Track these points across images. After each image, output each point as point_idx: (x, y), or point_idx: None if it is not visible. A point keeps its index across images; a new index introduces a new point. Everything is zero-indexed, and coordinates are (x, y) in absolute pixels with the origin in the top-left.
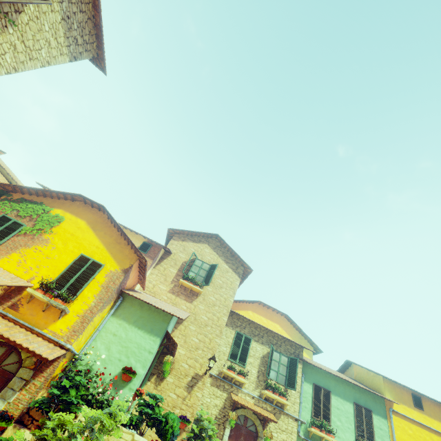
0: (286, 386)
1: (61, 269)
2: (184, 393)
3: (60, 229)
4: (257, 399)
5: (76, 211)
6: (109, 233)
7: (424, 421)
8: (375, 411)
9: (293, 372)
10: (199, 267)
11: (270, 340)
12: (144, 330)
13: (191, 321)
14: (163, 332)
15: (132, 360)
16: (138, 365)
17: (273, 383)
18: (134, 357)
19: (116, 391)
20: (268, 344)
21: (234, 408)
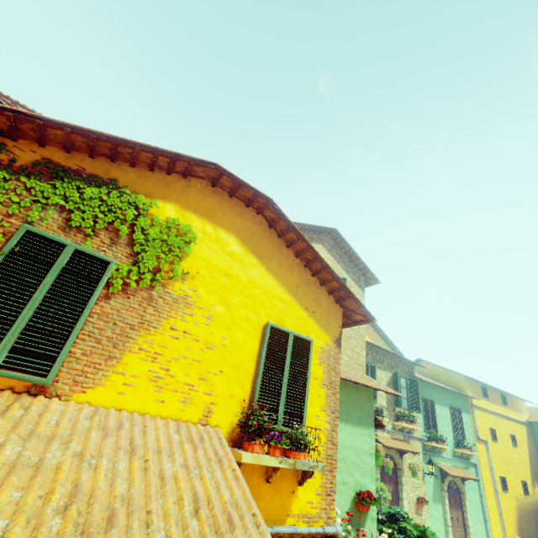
0: (410, 410)
1: (248, 368)
2: None
3: (197, 261)
4: (391, 432)
5: (203, 207)
6: (286, 263)
7: (489, 407)
8: (462, 409)
9: (414, 394)
10: None
11: (389, 363)
12: (352, 423)
13: None
14: (373, 417)
15: (358, 475)
16: (367, 480)
17: (400, 410)
18: (358, 471)
19: (359, 532)
20: (389, 368)
21: None
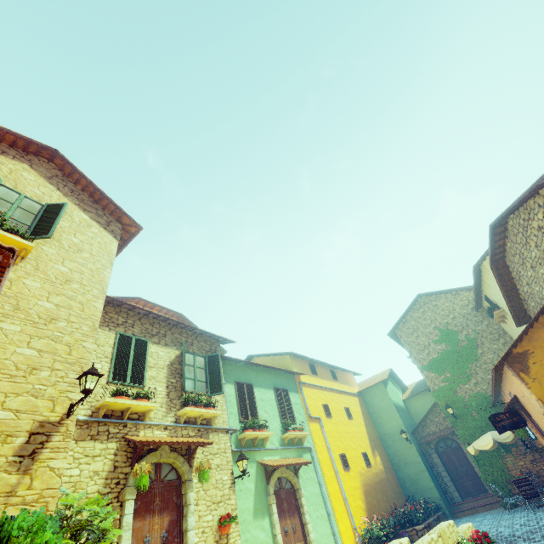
0: (209, 394)
1: None
2: (7, 479)
3: None
4: (172, 428)
5: None
6: None
7: (319, 383)
8: (290, 389)
9: (215, 372)
10: (11, 203)
11: (177, 338)
12: None
13: (5, 313)
14: None
15: None
16: None
17: (192, 396)
18: None
19: None
20: (175, 344)
21: (136, 459)
